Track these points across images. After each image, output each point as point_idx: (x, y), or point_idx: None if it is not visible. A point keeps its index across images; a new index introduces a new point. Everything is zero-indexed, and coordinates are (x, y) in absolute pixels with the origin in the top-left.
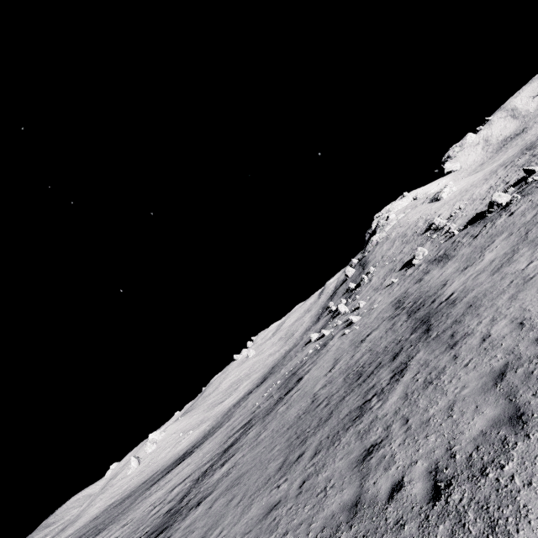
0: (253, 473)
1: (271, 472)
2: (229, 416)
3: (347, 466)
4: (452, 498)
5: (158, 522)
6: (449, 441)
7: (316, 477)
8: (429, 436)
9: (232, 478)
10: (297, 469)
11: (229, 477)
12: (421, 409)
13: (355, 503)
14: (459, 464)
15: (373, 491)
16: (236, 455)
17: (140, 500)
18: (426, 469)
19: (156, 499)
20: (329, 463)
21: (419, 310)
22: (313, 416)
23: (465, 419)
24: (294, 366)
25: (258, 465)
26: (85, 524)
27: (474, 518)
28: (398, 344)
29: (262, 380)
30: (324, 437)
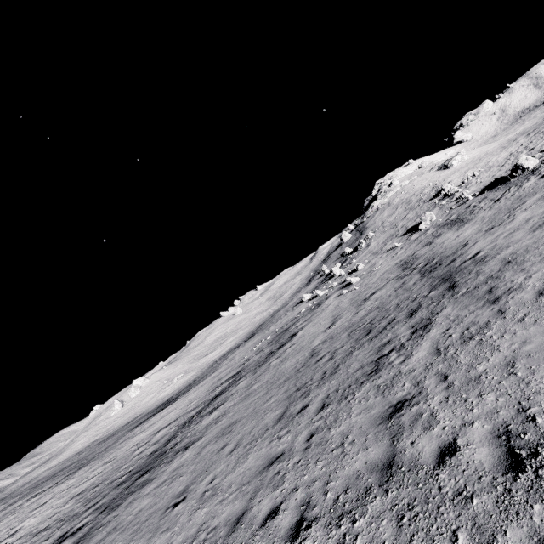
0: (247, 422)
1: (269, 422)
2: (215, 368)
3: (369, 423)
4: None
5: (142, 462)
6: (519, 402)
7: (328, 432)
8: (484, 395)
9: (223, 426)
10: (301, 421)
11: (220, 424)
12: (464, 365)
13: (387, 465)
14: None
15: (412, 452)
16: (226, 403)
17: (124, 440)
18: (490, 432)
19: (140, 440)
20: (344, 418)
21: (435, 269)
22: (314, 369)
23: (538, 378)
24: (285, 323)
25: (252, 414)
26: (69, 458)
27: None
28: (414, 301)
29: (249, 336)
30: (332, 391)
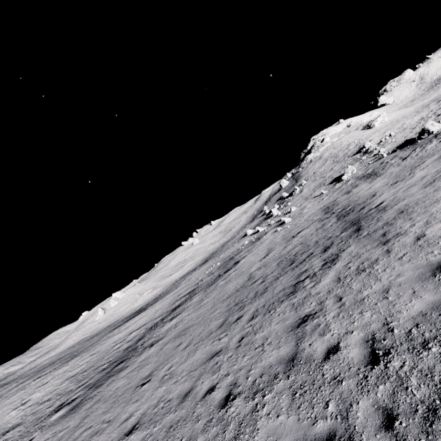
0: (197, 328)
1: (213, 328)
2: (176, 286)
3: (283, 330)
4: (392, 365)
5: (119, 355)
6: (385, 318)
7: (254, 336)
8: (364, 312)
9: (179, 330)
10: (236, 328)
11: (177, 328)
12: (355, 291)
13: (291, 359)
14: (398, 337)
15: (309, 351)
16: (183, 313)
17: (105, 338)
18: (363, 338)
19: (118, 339)
20: (266, 326)
21: (348, 214)
22: (249, 290)
23: (402, 301)
24: (232, 252)
25: (201, 322)
26: (63, 351)
27: (417, 383)
28: (328, 239)
29: (204, 262)
30: (261, 306)
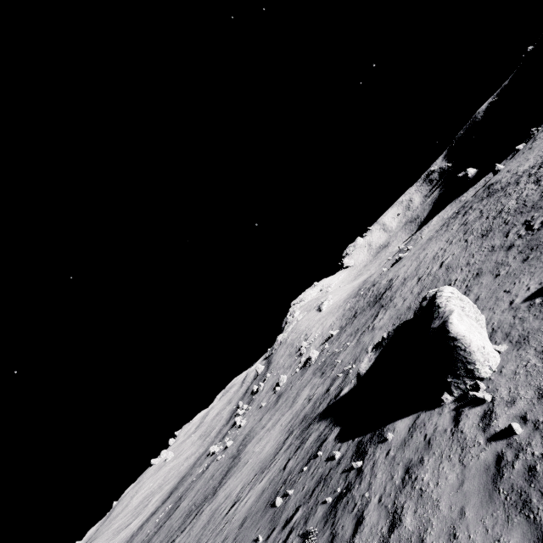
0: None
1: None
2: None
3: None
4: None
5: None
6: None
7: None
8: None
9: None
10: None
11: None
12: (181, 542)
13: None
14: None
15: None
16: None
17: None
18: None
19: None
20: None
21: (235, 459)
22: None
23: None
24: (187, 486)
25: None
26: None
27: None
28: (211, 490)
29: (168, 496)
30: None
